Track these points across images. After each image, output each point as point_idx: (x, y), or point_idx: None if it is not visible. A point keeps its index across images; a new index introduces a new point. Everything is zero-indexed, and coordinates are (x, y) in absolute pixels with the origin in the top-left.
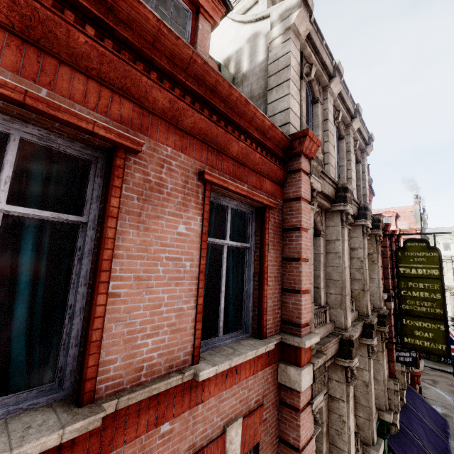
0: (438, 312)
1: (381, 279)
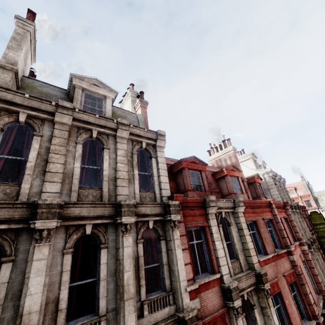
0: None
1: (307, 227)
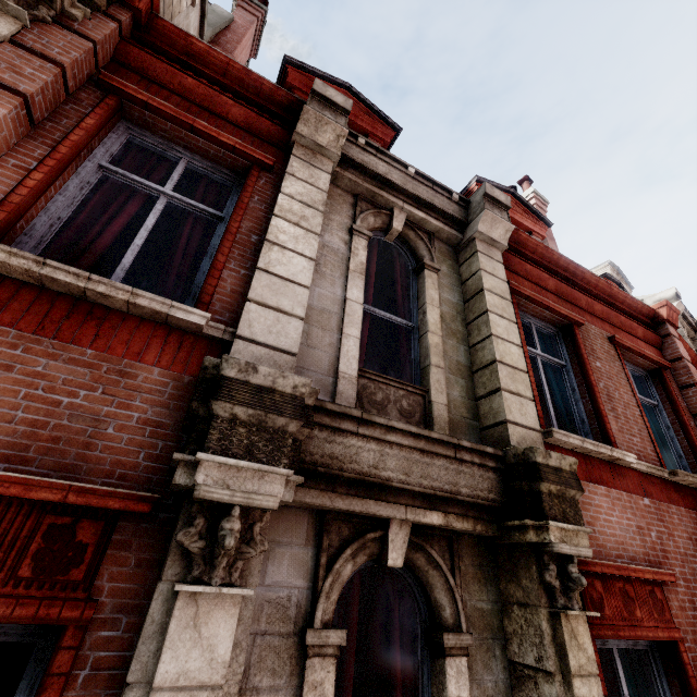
0: None
1: None
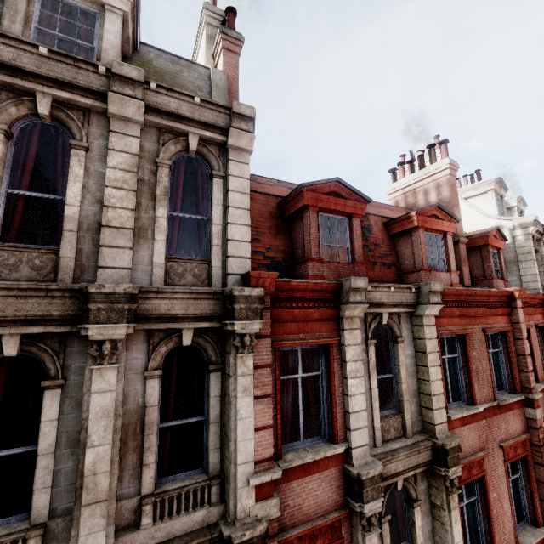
0: None
1: None
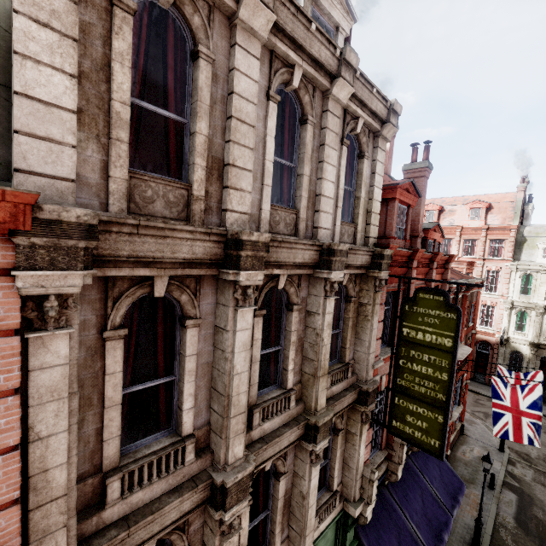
0: (440, 398)
1: (375, 341)
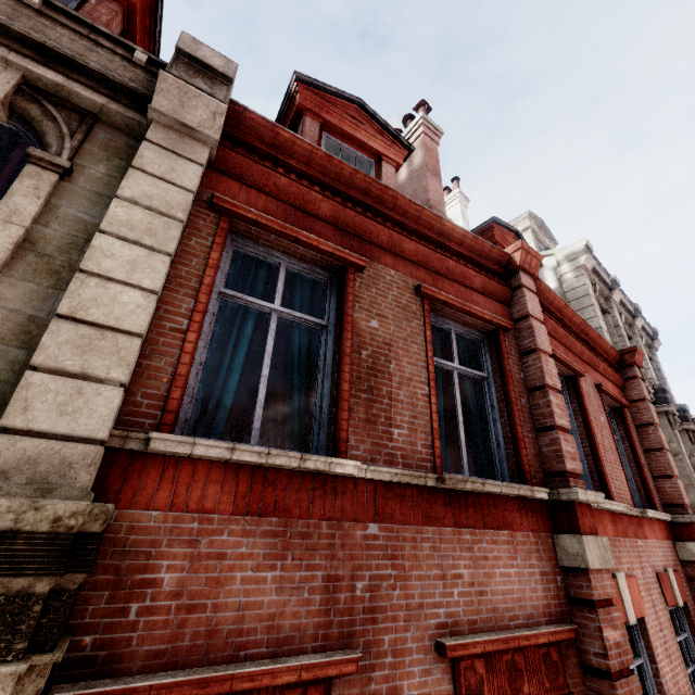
0: None
1: None
